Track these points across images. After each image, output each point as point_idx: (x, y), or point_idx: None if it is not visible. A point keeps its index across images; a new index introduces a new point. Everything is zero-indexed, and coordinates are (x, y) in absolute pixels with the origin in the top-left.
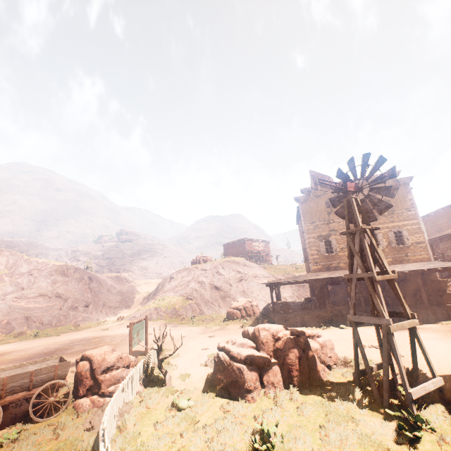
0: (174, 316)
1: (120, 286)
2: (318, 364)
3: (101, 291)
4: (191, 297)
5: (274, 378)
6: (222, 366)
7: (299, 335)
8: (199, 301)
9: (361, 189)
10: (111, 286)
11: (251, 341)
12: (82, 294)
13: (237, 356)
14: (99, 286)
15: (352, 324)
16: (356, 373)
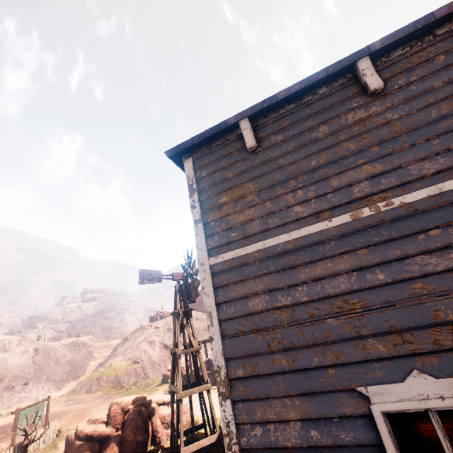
0: (113, 385)
1: (74, 353)
2: (159, 431)
3: (47, 363)
4: (138, 359)
5: (110, 451)
6: (68, 445)
7: (151, 404)
8: (146, 363)
9: (190, 275)
10: (62, 355)
11: (106, 416)
12: (22, 370)
13: (80, 434)
14: (46, 357)
15: (170, 392)
16: (170, 437)
